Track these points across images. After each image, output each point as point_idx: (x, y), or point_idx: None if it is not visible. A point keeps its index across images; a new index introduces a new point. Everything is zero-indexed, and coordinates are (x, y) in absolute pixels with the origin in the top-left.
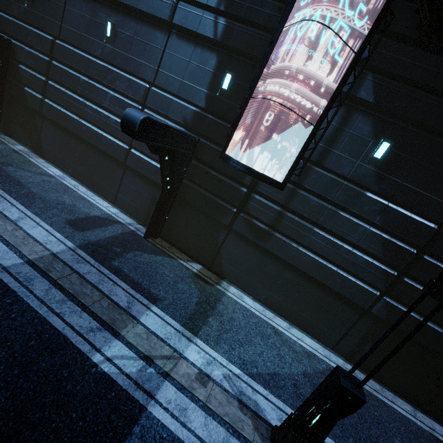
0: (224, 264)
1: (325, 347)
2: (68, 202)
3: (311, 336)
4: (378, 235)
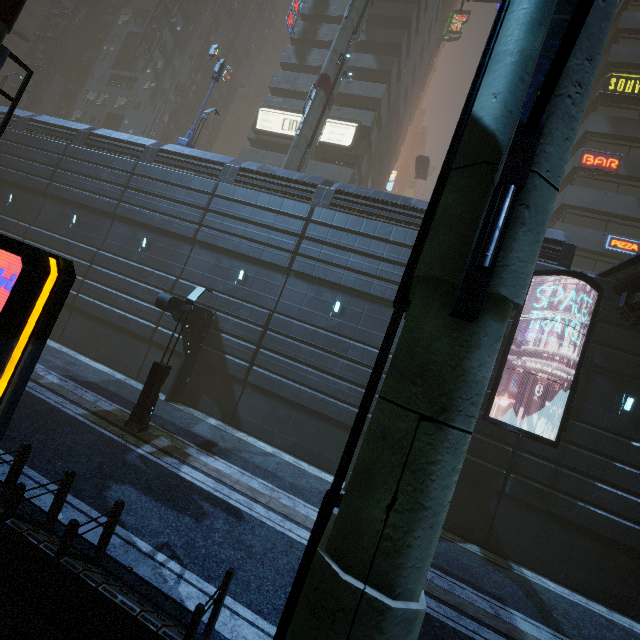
0: (503, 539)
1: None
2: (320, 488)
3: (634, 619)
4: None
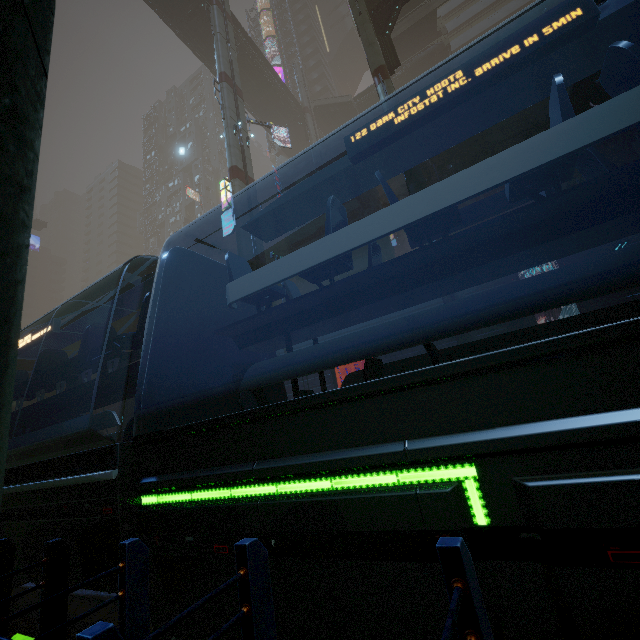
0: None
1: None
2: None
3: None
4: None
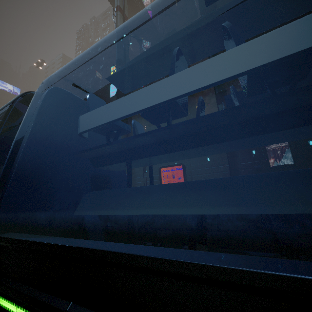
0: None
1: None
2: None
3: None
4: None
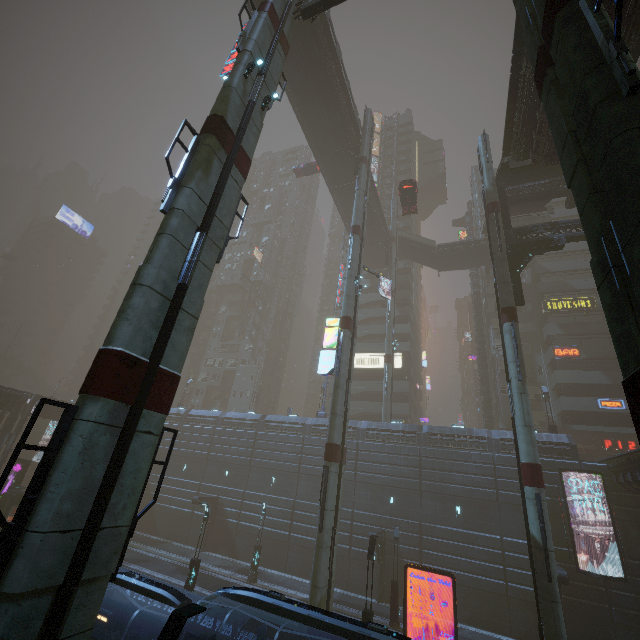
0: None
1: None
2: None
3: None
4: None
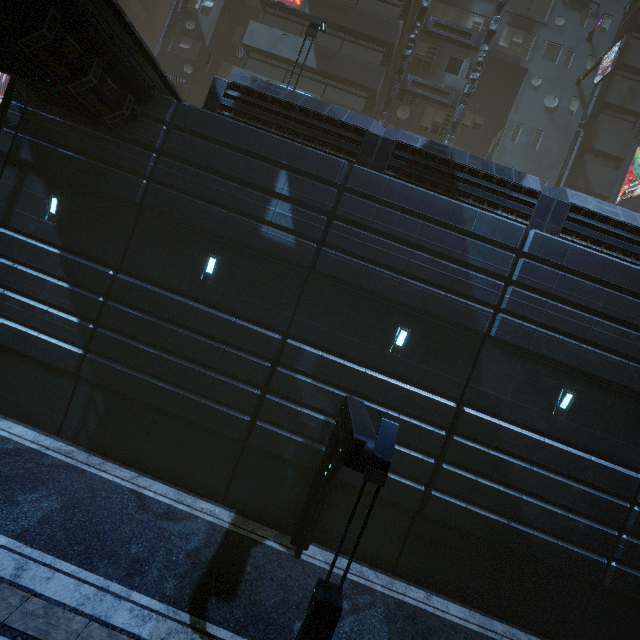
0: None
1: (49, 435)
2: None
3: (35, 427)
4: (65, 288)
